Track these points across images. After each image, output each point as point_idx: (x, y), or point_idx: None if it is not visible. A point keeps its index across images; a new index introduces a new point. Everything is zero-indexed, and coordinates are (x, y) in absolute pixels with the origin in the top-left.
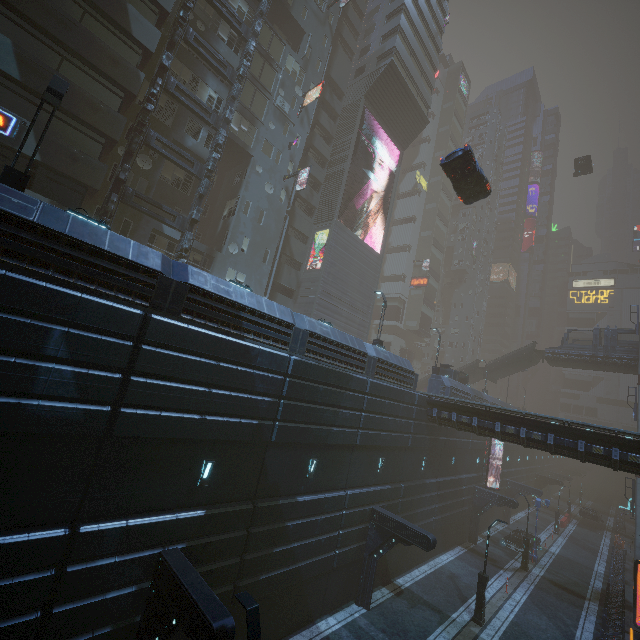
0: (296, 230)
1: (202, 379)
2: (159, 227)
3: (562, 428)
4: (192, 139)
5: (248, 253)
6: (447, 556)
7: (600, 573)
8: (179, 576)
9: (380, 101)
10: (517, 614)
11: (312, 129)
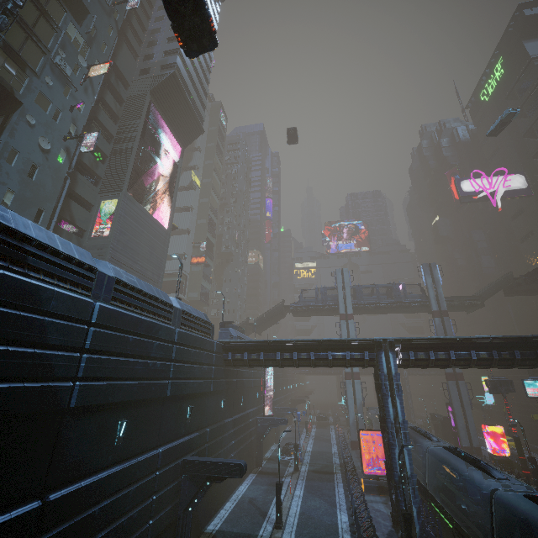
0: (78, 195)
1: None
2: None
3: (318, 346)
4: None
5: (12, 208)
6: (244, 486)
7: (336, 453)
8: None
9: (164, 101)
10: (301, 506)
11: (96, 104)
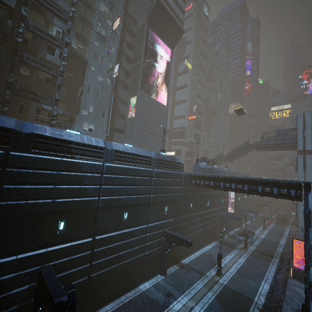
0: (120, 98)
1: (49, 181)
2: (40, 105)
3: (250, 181)
4: (51, 56)
5: (93, 113)
6: (209, 246)
7: (282, 244)
8: (45, 279)
9: (156, 23)
10: (239, 269)
11: (122, 43)
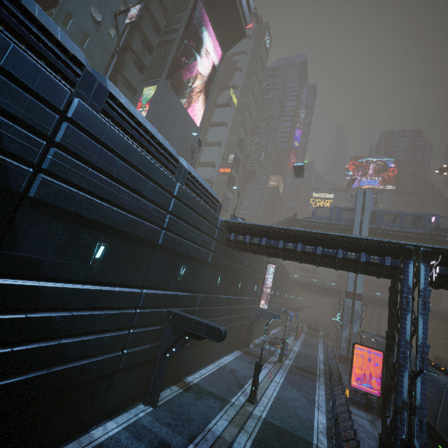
0: (125, 79)
1: None
2: None
3: (328, 241)
4: None
5: None
6: (229, 357)
7: (321, 360)
8: None
9: None
10: (278, 391)
11: None
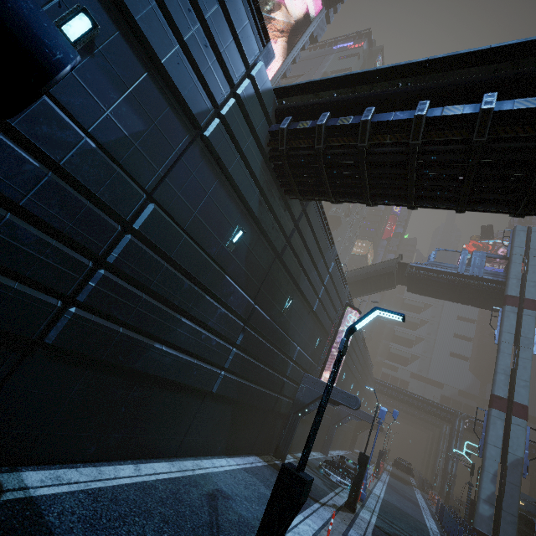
0: None
1: None
2: None
3: None
4: None
5: None
6: (228, 462)
7: (436, 531)
8: None
9: None
10: None
11: None
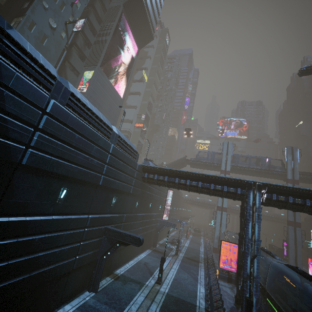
0: (71, 65)
1: None
2: None
3: (205, 178)
4: None
5: None
6: (143, 254)
7: (202, 251)
8: None
9: (131, 13)
10: (175, 275)
11: (89, 9)
